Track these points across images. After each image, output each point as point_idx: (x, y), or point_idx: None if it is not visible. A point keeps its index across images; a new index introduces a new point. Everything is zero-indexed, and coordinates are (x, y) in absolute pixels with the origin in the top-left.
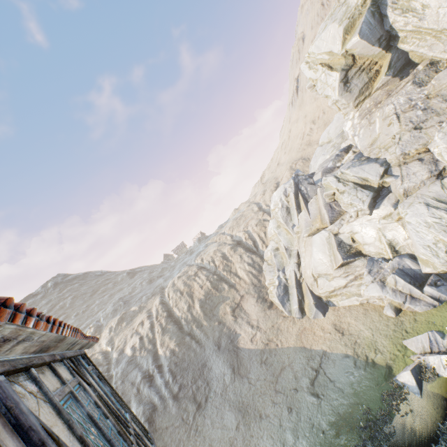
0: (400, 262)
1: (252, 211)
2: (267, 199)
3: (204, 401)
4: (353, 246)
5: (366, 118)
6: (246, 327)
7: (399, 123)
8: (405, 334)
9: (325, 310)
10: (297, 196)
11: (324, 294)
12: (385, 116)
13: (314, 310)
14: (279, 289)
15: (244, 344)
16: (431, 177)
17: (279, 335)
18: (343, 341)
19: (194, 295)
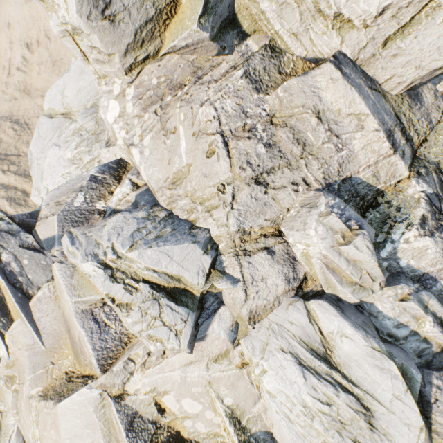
0: None
1: None
2: None
3: None
4: (163, 422)
5: (154, 111)
6: None
7: (229, 158)
8: None
9: None
10: None
11: None
12: (199, 128)
13: None
14: None
15: None
16: (289, 290)
17: None
18: None
19: None
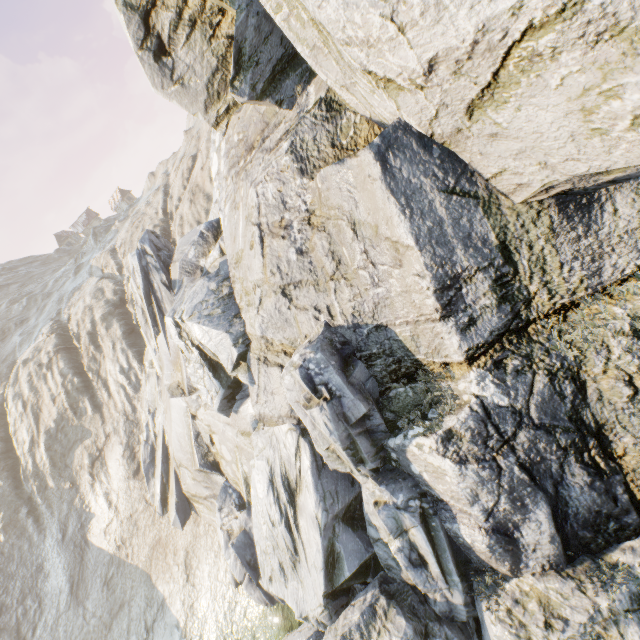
0: (248, 521)
1: (155, 215)
2: (175, 197)
3: (31, 636)
4: (212, 450)
5: (232, 177)
6: (103, 502)
7: (262, 257)
8: (230, 632)
9: (187, 517)
10: (149, 299)
11: (187, 493)
12: (248, 212)
13: (174, 514)
14: (146, 450)
15: (96, 537)
16: (291, 417)
17: (134, 538)
18: (184, 593)
19: (42, 416)
